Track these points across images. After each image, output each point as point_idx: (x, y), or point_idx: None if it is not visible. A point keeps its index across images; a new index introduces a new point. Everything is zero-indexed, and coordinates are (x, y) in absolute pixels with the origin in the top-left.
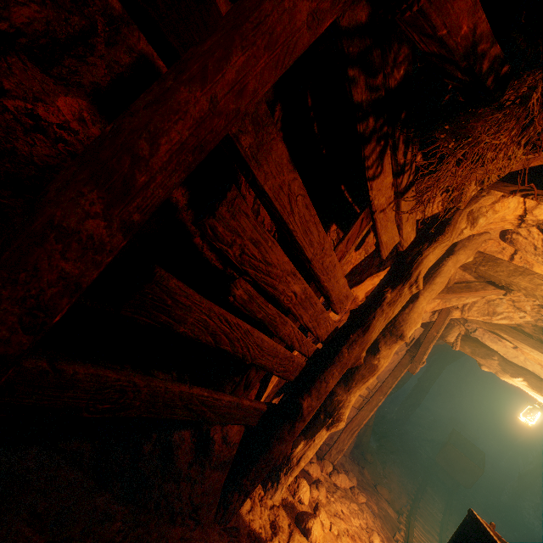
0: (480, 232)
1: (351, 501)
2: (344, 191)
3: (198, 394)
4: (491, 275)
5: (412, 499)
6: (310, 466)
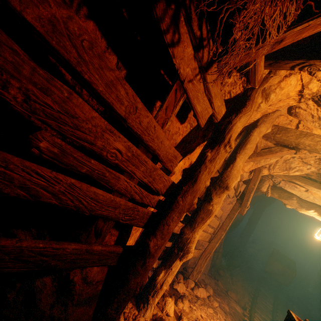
0: (273, 110)
1: (208, 307)
2: (164, 75)
3: (30, 247)
4: (285, 139)
5: (252, 297)
6: (178, 285)
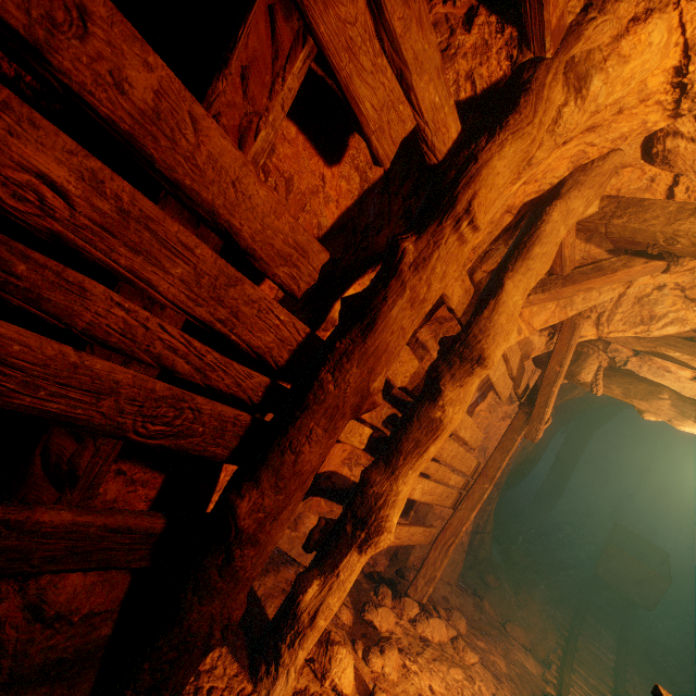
0: (604, 151)
1: (451, 665)
2: None
3: None
4: (636, 229)
5: (565, 638)
6: (376, 612)
